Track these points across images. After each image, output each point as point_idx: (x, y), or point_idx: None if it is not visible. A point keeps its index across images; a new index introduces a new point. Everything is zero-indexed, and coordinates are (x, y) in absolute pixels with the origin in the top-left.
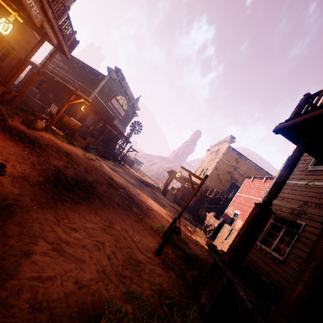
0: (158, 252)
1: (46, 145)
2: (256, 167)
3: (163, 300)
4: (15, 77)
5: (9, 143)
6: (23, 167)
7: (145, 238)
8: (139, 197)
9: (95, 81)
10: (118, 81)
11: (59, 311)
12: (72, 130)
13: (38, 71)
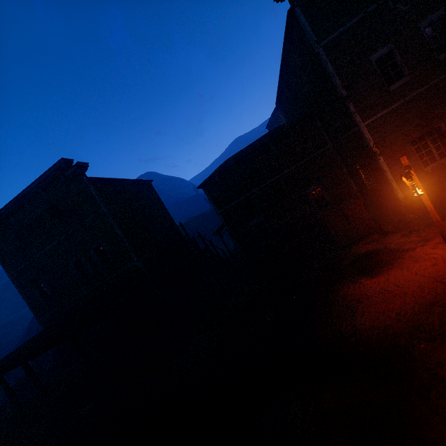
0: None
1: None
2: (134, 183)
3: None
4: None
5: None
6: None
7: None
8: None
9: None
10: None
11: None
12: None
13: None
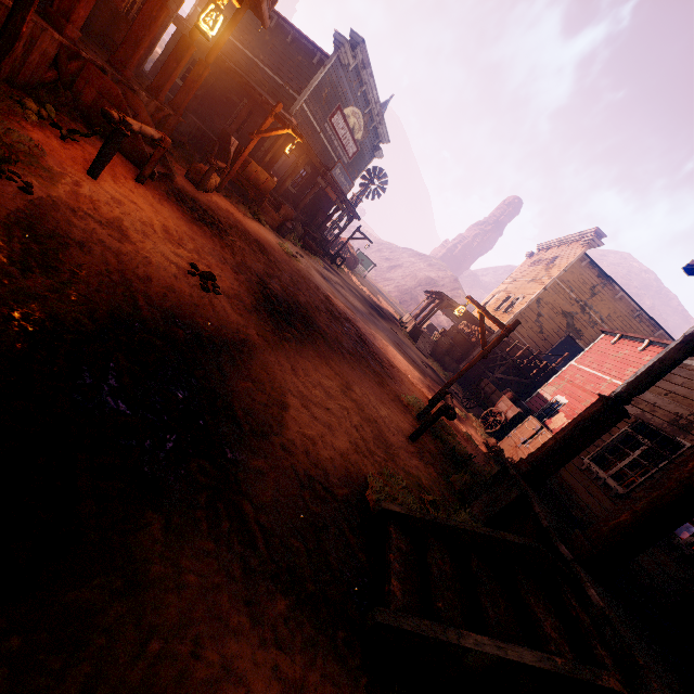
0: (413, 437)
1: (229, 226)
2: (635, 311)
3: (425, 495)
4: (172, 78)
5: (196, 230)
6: (228, 278)
7: (393, 414)
8: (375, 341)
9: (304, 70)
10: (354, 70)
11: (330, 470)
12: (259, 192)
13: (206, 59)
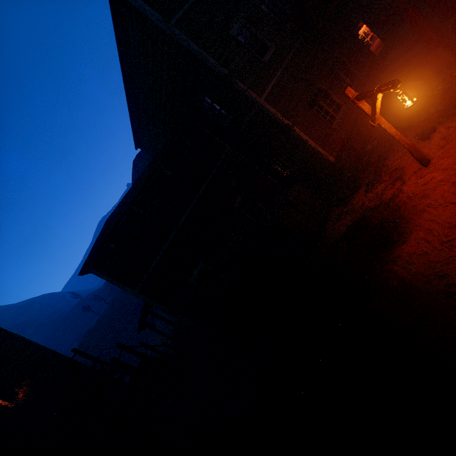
0: None
1: None
2: None
3: None
4: None
5: None
6: None
7: None
8: None
9: None
10: None
11: None
12: None
13: None
